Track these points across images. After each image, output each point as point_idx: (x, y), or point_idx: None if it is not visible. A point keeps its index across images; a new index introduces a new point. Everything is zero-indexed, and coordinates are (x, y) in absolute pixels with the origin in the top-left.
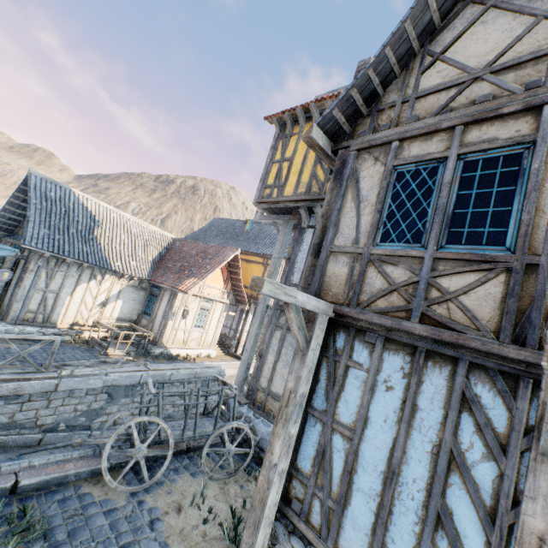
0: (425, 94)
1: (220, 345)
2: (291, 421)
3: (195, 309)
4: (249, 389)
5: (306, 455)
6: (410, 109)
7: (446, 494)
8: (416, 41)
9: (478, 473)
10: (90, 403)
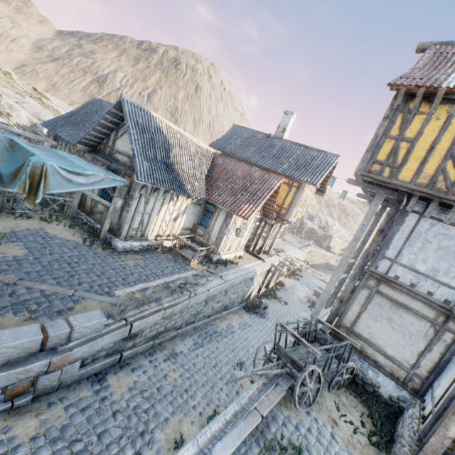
0: None
1: None
2: None
3: (239, 224)
4: (327, 321)
5: None
6: None
7: None
8: None
9: None
10: (197, 309)
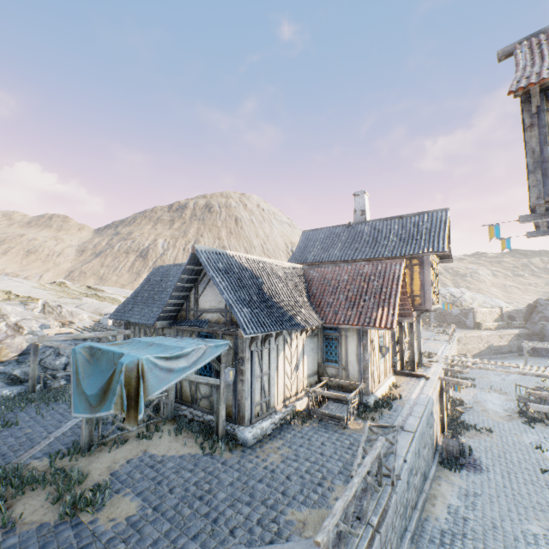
0: None
1: None
2: None
3: (377, 340)
4: None
5: None
6: None
7: None
8: None
9: None
10: (402, 501)
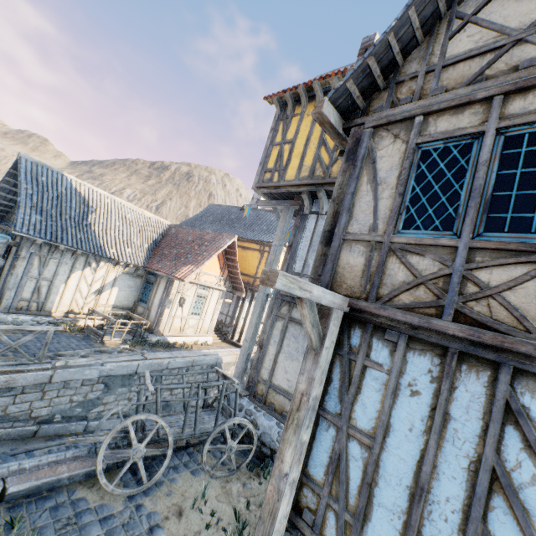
0: (454, 62)
1: (217, 332)
2: (303, 427)
3: (192, 296)
4: (249, 380)
5: (319, 462)
6: (436, 79)
7: (488, 518)
8: (443, 1)
9: (528, 498)
10: (86, 394)
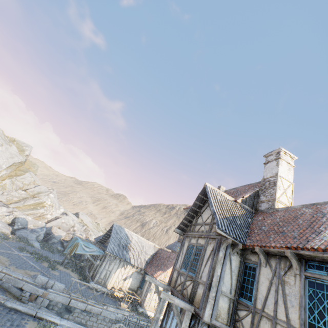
0: (197, 224)
1: None
2: (153, 326)
3: (161, 288)
4: None
5: None
6: (194, 228)
7: None
8: (197, 209)
9: None
10: (109, 327)
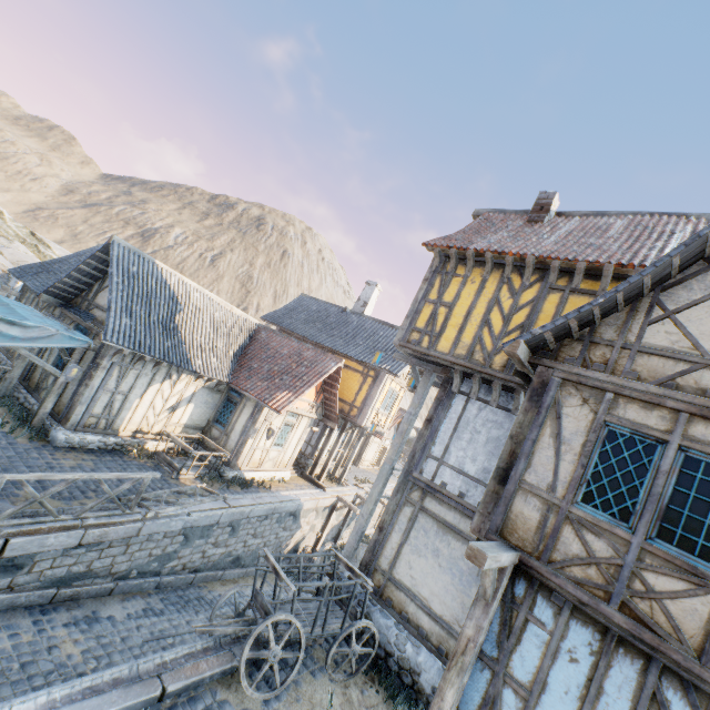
0: (649, 352)
1: (293, 463)
2: (467, 671)
3: (279, 425)
4: (362, 563)
5: (470, 700)
6: (631, 361)
7: None
8: (648, 288)
9: None
10: (165, 547)
